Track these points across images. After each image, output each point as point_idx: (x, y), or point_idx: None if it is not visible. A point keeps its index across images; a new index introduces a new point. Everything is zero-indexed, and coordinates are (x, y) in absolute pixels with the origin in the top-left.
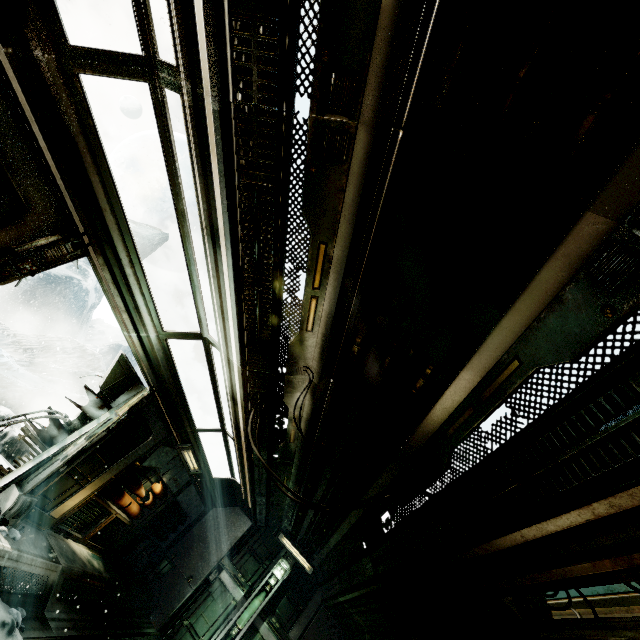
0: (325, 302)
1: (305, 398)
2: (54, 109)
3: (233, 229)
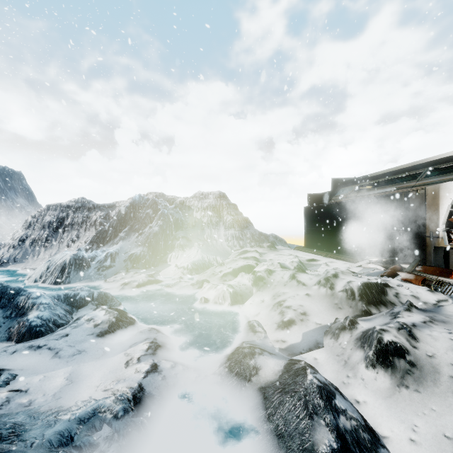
0: None
1: None
2: None
3: None
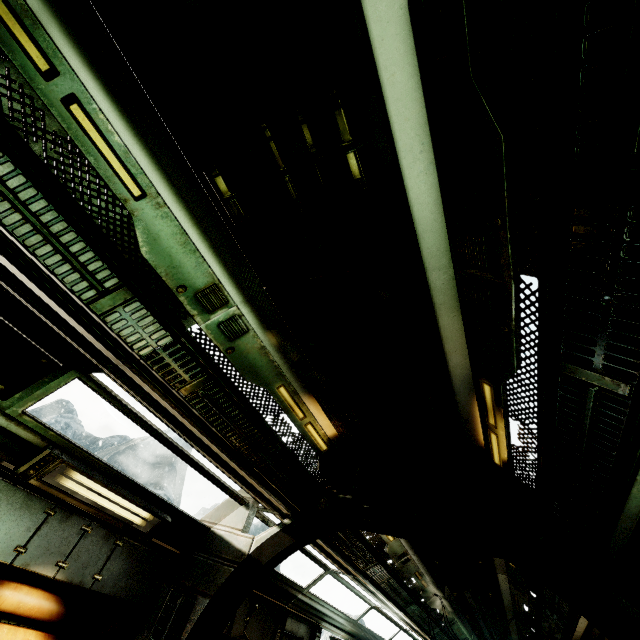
0: (427, 578)
1: (441, 600)
2: (302, 603)
3: (382, 592)
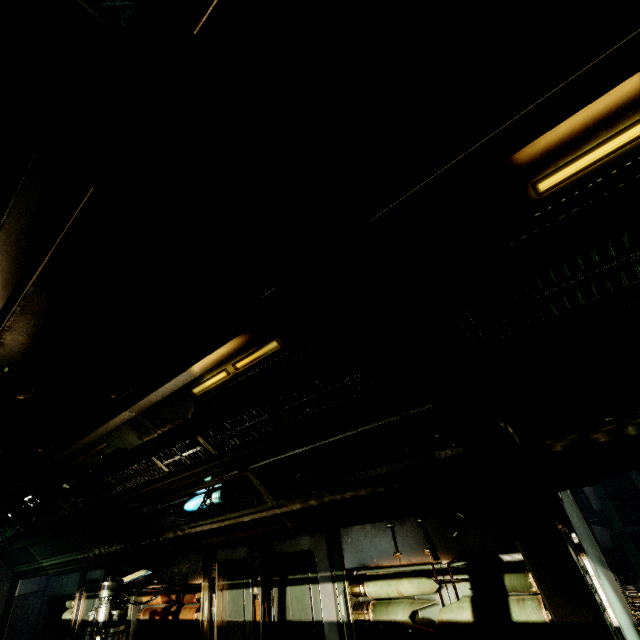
0: None
1: None
2: None
3: None
